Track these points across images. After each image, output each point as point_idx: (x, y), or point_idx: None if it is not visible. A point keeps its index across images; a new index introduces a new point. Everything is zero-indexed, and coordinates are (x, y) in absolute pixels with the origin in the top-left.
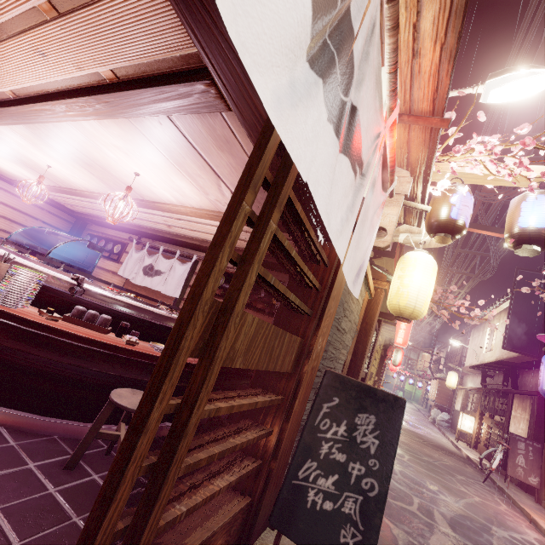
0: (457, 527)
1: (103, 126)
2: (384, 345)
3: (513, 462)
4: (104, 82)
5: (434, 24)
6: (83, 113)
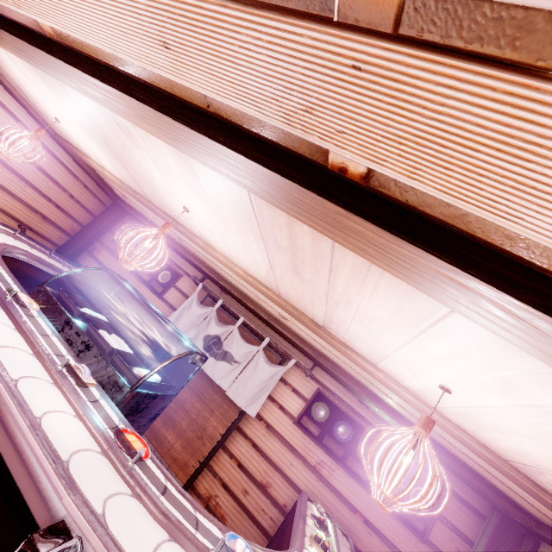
0: None
1: None
2: None
3: None
4: None
5: None
6: None
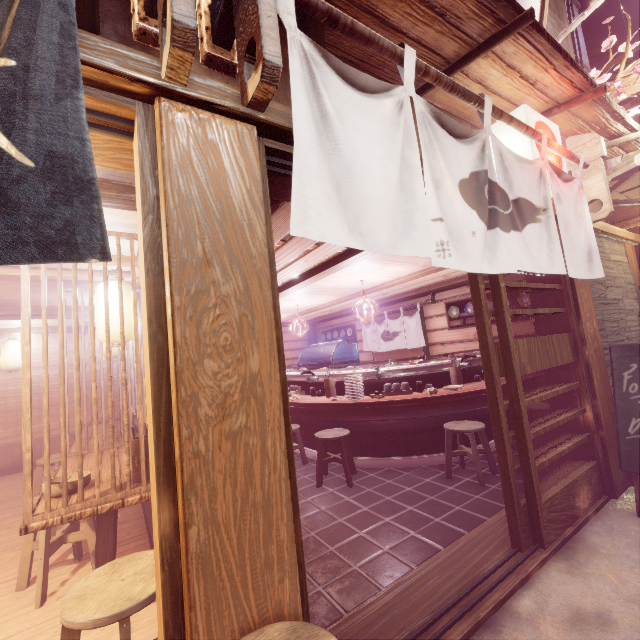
0: None
1: (338, 271)
2: None
3: None
4: (339, 253)
5: (537, 67)
6: (329, 273)
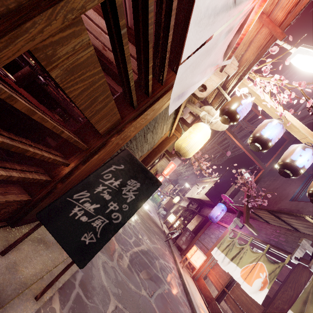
0: (146, 254)
1: None
2: (157, 171)
3: (181, 238)
4: None
5: None
6: None
